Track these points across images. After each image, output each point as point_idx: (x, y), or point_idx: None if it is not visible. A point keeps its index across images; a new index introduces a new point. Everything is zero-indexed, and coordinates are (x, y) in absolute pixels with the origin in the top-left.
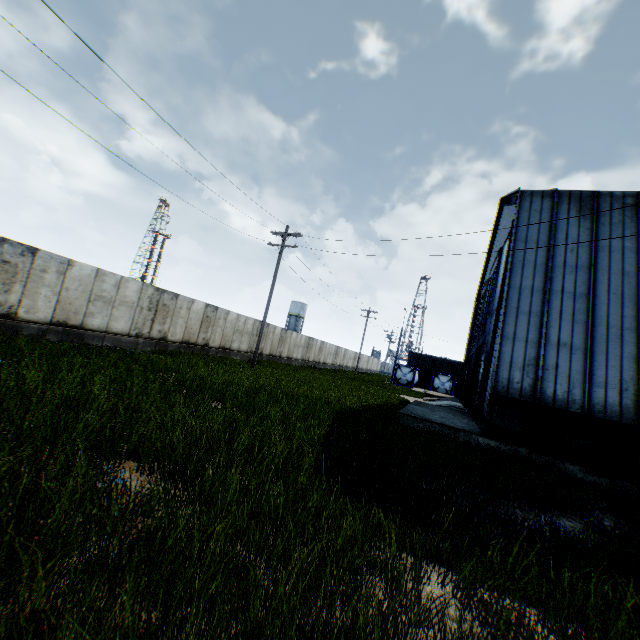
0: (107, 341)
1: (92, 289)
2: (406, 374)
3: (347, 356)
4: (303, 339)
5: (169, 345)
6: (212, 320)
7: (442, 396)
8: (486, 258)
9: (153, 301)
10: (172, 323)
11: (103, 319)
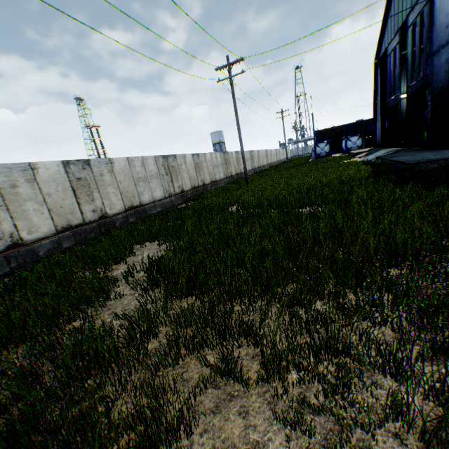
0: (157, 208)
1: (132, 175)
2: (323, 148)
3: (272, 155)
4: (248, 154)
5: (187, 194)
6: (199, 165)
7: (367, 150)
8: (385, 10)
9: (165, 167)
10: (181, 178)
11: (148, 194)
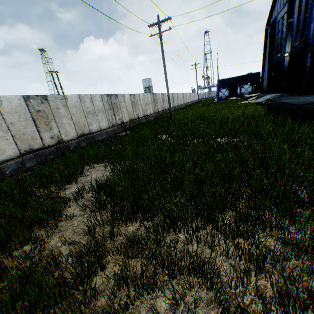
0: (103, 135)
1: (82, 109)
2: (224, 93)
3: (187, 97)
4: (170, 96)
5: (126, 125)
6: (135, 103)
7: (257, 95)
8: None
9: (109, 103)
10: (121, 112)
11: (95, 124)
